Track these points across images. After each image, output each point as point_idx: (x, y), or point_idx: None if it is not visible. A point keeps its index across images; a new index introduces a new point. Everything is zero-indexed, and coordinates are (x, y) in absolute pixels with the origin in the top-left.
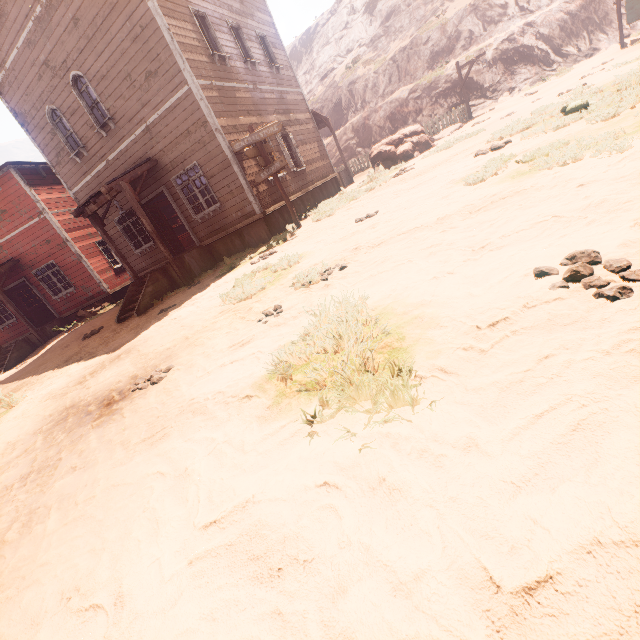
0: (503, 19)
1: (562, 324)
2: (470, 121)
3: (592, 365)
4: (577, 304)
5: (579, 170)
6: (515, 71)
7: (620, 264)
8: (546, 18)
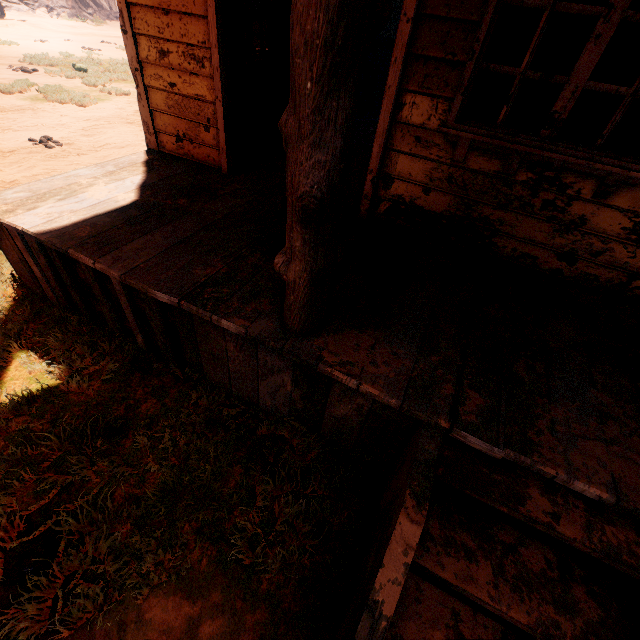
0: None
1: (34, 153)
2: (4, 19)
3: (37, 158)
4: (41, 149)
5: (64, 109)
6: None
7: (56, 141)
8: None
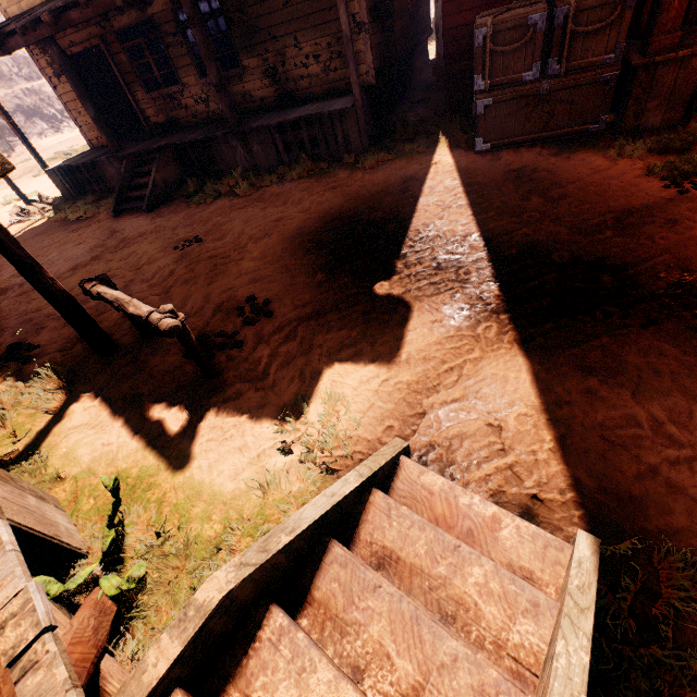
0: (4, 78)
1: None
2: (16, 153)
3: None
4: None
5: None
6: (36, 122)
7: None
8: (42, 89)
